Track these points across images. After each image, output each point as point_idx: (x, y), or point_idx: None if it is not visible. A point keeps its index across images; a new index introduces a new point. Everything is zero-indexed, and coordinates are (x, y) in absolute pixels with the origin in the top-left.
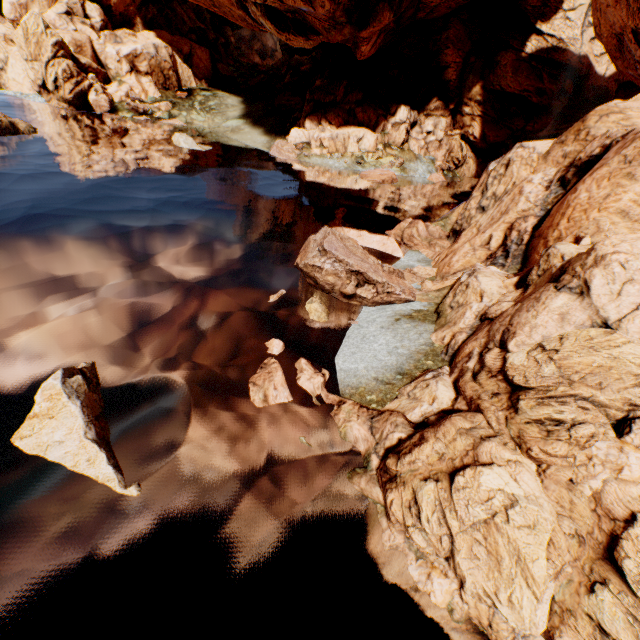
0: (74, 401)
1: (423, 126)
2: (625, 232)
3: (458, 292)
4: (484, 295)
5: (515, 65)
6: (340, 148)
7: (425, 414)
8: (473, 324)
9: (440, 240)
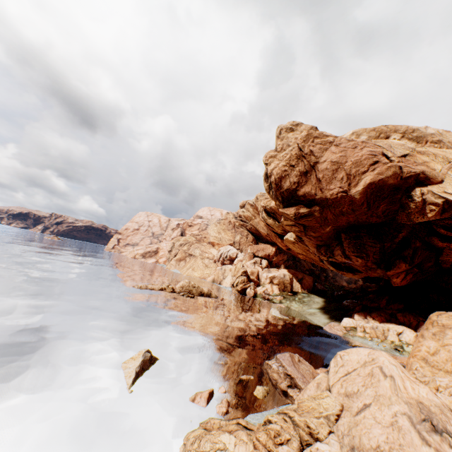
0: (142, 357)
1: None
2: (429, 373)
3: None
4: None
5: None
6: (379, 335)
7: None
8: None
9: None
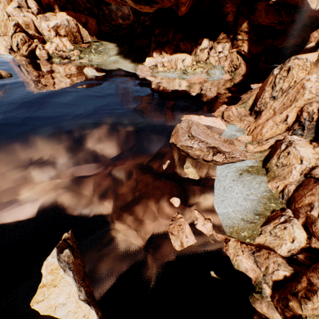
0: (68, 273)
1: (216, 49)
2: None
3: (281, 156)
4: (303, 159)
5: (266, 9)
6: (173, 66)
7: (291, 250)
8: (299, 179)
9: (247, 117)
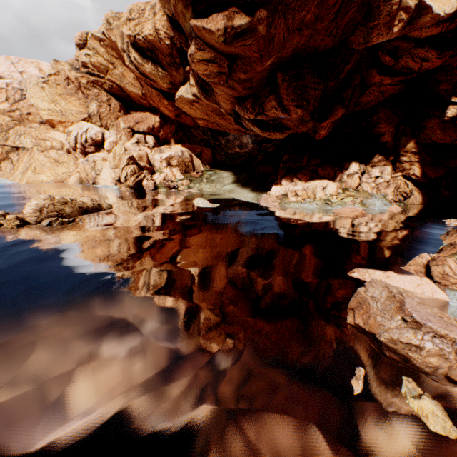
0: None
1: (370, 173)
2: None
3: None
4: None
5: (440, 125)
6: (310, 195)
7: None
8: None
9: None
